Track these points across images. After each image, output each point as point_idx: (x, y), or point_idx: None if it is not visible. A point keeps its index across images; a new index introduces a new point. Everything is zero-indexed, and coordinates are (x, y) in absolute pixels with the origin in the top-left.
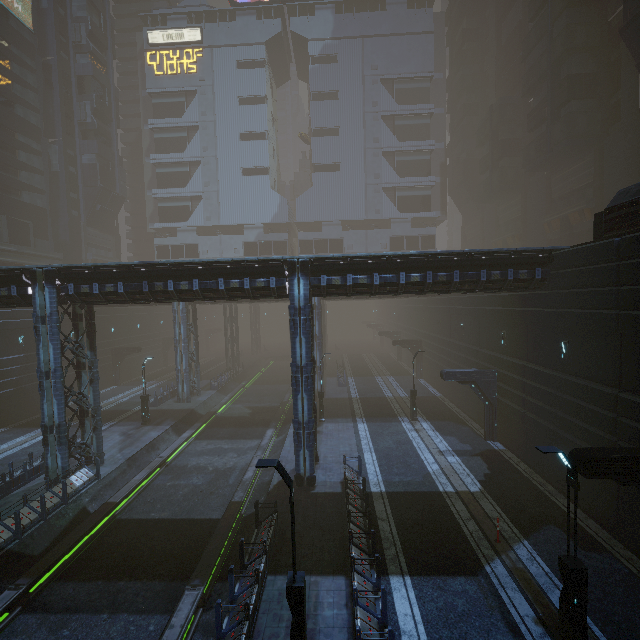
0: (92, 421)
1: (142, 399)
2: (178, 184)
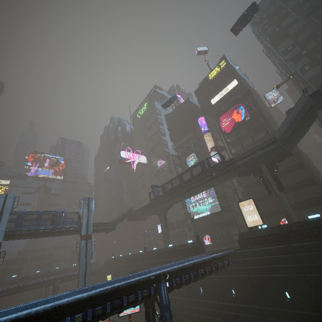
0: None
1: None
2: None
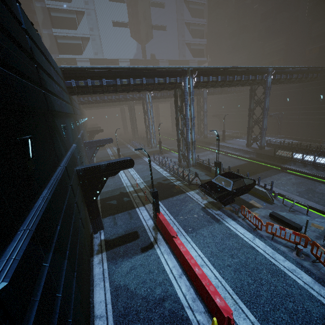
0: (183, 144)
1: (160, 143)
2: (70, 27)
